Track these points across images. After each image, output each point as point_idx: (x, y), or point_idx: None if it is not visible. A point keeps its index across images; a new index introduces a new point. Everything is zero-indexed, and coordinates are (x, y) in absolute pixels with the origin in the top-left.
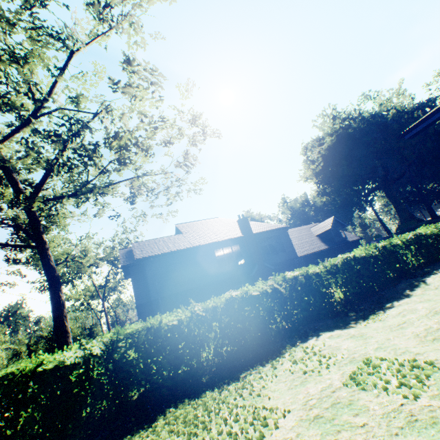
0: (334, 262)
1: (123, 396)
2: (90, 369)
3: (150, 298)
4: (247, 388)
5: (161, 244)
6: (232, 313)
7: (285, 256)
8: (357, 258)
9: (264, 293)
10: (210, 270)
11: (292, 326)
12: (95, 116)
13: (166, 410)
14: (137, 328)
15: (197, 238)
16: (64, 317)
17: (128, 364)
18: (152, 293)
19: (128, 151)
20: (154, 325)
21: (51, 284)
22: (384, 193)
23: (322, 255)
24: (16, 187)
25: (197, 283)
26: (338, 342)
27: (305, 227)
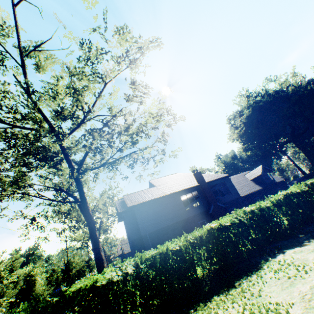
0: (277, 198)
1: (150, 304)
2: (127, 284)
3: (140, 234)
4: (246, 292)
5: (143, 195)
6: (213, 239)
7: (231, 196)
8: (293, 193)
9: (232, 223)
10: (179, 211)
11: (257, 247)
12: (113, 117)
13: (188, 312)
14: (152, 253)
15: (167, 188)
16: (100, 249)
17: (150, 279)
18: (141, 231)
19: (137, 136)
20: (162, 251)
21: (90, 226)
22: (294, 144)
23: (258, 194)
24: (70, 164)
25: (172, 221)
26: (304, 255)
27: (240, 174)
